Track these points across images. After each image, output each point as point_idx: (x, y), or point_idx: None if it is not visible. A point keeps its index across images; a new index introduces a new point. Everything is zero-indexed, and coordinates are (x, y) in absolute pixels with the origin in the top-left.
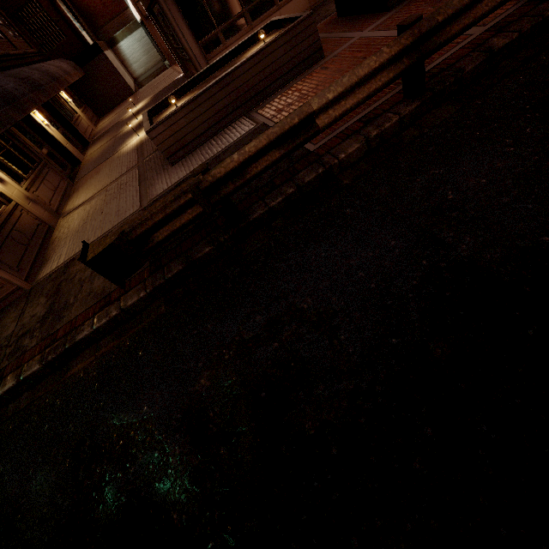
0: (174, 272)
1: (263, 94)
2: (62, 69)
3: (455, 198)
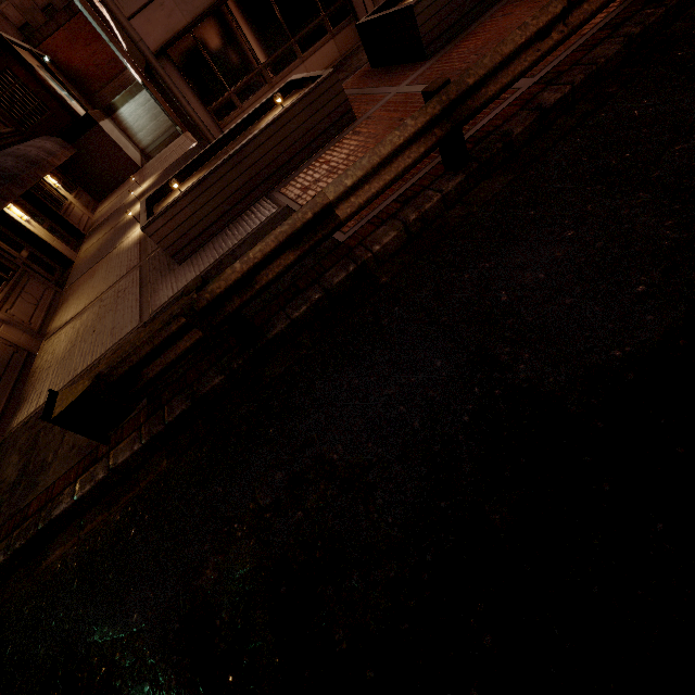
0: (176, 414)
1: (286, 169)
2: (44, 150)
3: (510, 300)
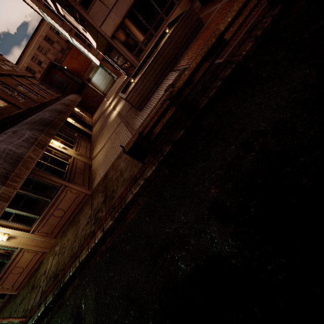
0: (167, 150)
1: (177, 57)
2: (73, 97)
3: None
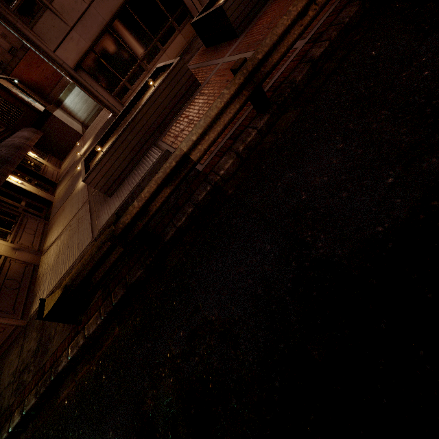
0: (118, 298)
1: (163, 125)
2: (24, 138)
3: (308, 198)
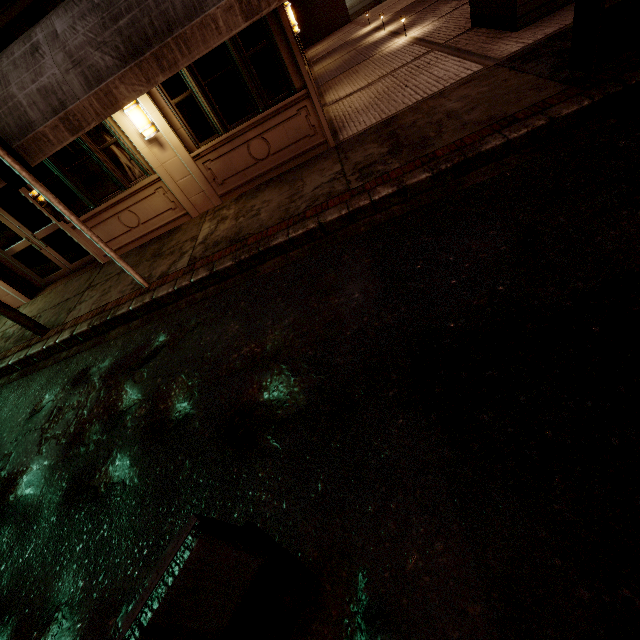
0: None
1: None
2: None
3: None
